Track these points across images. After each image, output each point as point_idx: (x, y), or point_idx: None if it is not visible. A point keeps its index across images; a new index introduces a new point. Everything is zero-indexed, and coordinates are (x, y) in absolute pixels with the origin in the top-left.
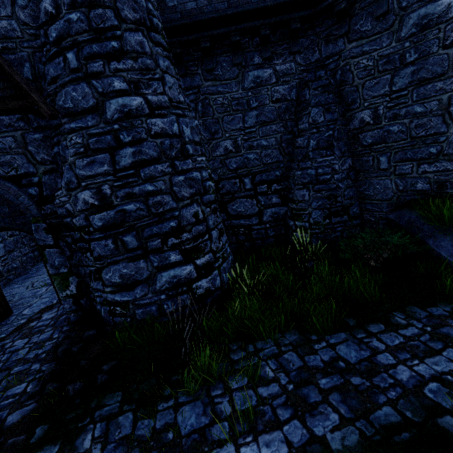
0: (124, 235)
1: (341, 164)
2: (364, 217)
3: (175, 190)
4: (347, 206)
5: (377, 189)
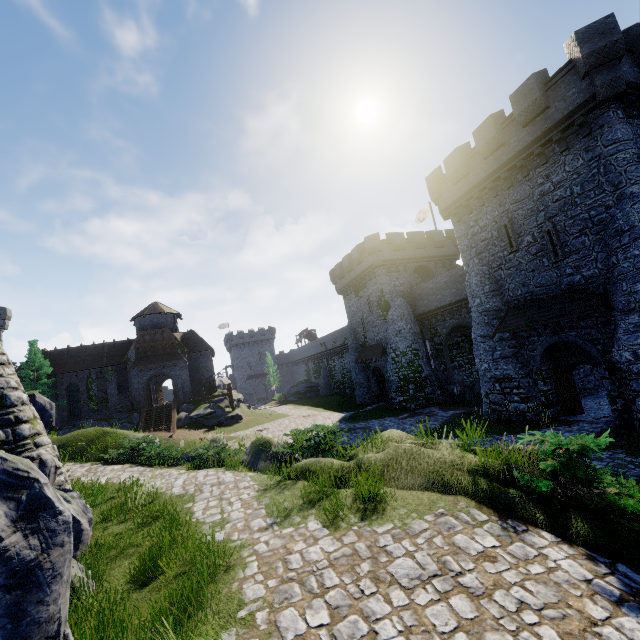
0: None
1: None
2: None
3: None
4: None
5: None
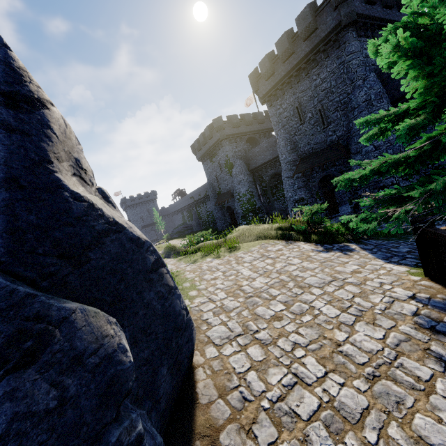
0: (365, 188)
1: None
2: None
3: None
4: None
5: None
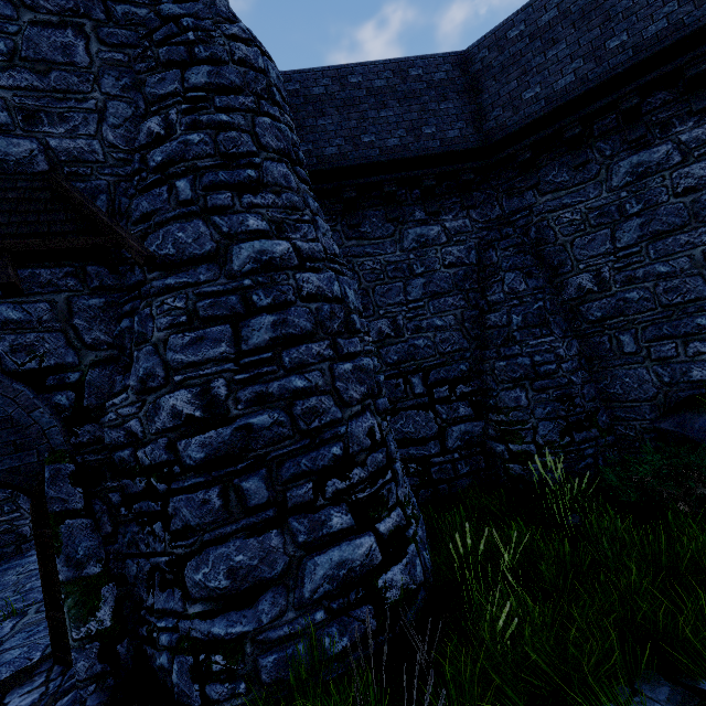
0: (244, 477)
1: (567, 348)
2: (615, 431)
3: (338, 388)
4: (592, 412)
5: (627, 383)
